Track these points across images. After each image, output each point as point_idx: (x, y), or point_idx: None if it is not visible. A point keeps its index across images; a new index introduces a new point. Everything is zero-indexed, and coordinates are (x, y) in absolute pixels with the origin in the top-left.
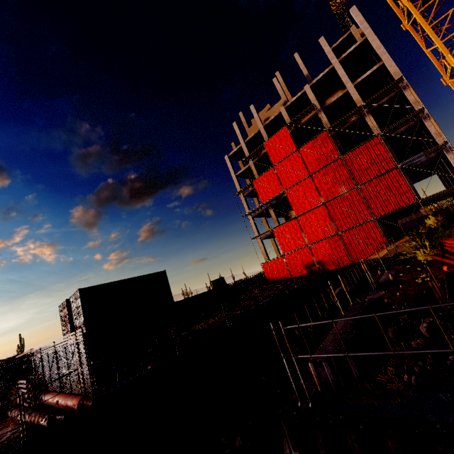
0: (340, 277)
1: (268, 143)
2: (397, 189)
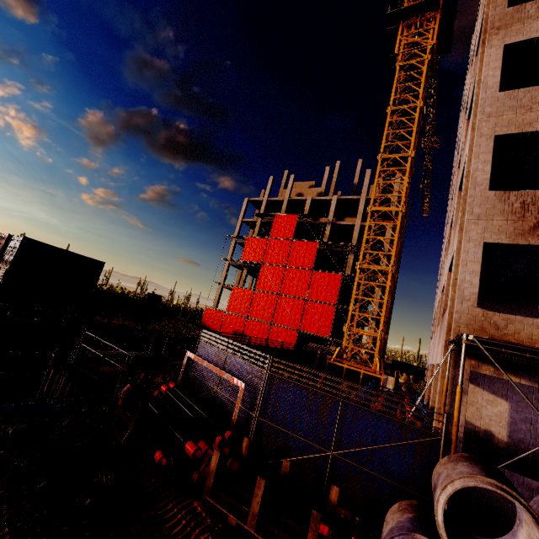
0: (168, 338)
1: (278, 217)
2: (325, 321)
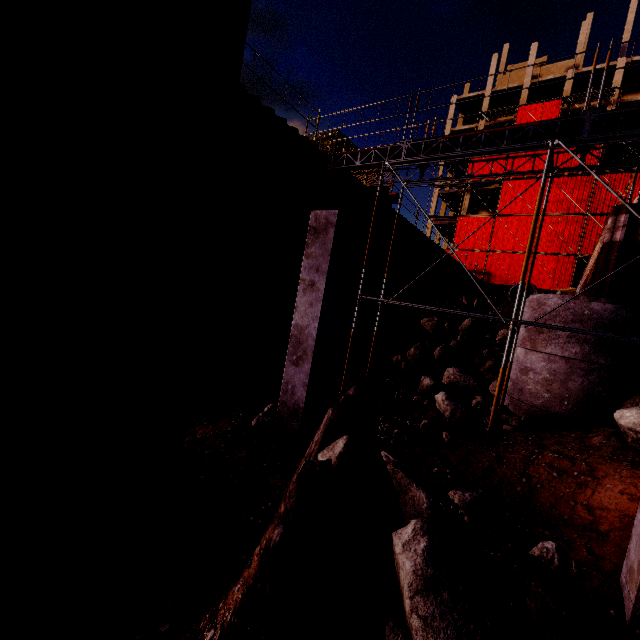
0: None
1: (525, 109)
2: None
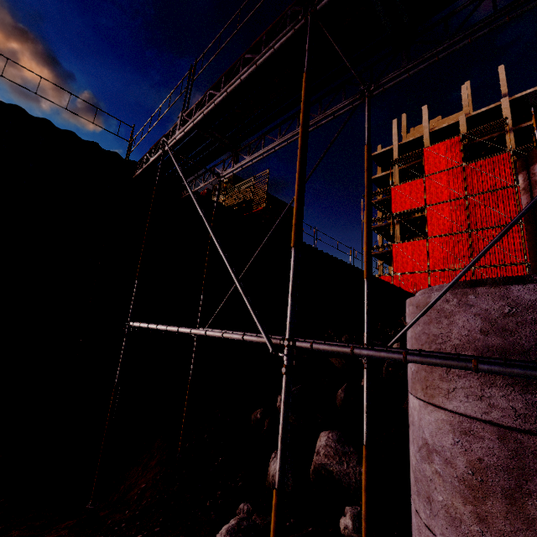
0: None
1: (429, 149)
2: None
